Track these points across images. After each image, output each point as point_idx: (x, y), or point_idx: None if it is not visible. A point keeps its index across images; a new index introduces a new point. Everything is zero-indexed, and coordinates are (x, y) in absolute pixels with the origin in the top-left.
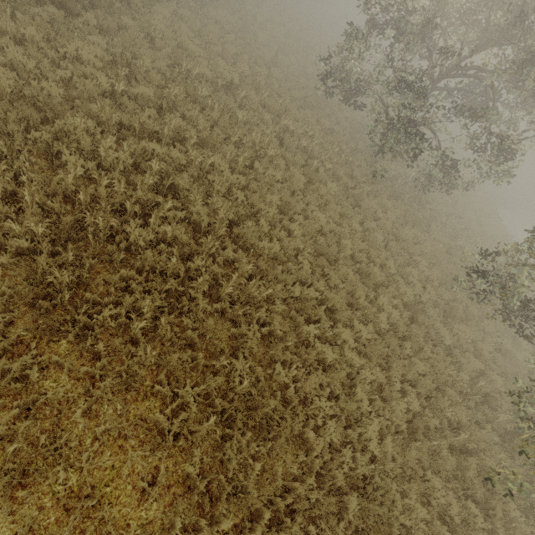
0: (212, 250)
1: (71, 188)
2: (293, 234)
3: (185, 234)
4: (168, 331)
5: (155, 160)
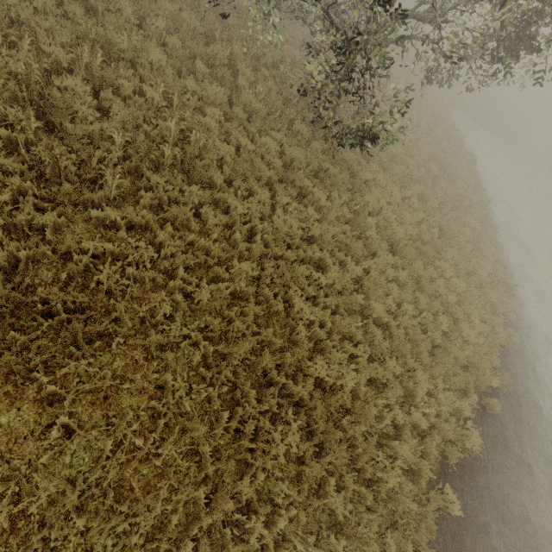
0: None
1: None
2: None
3: None
4: None
5: None
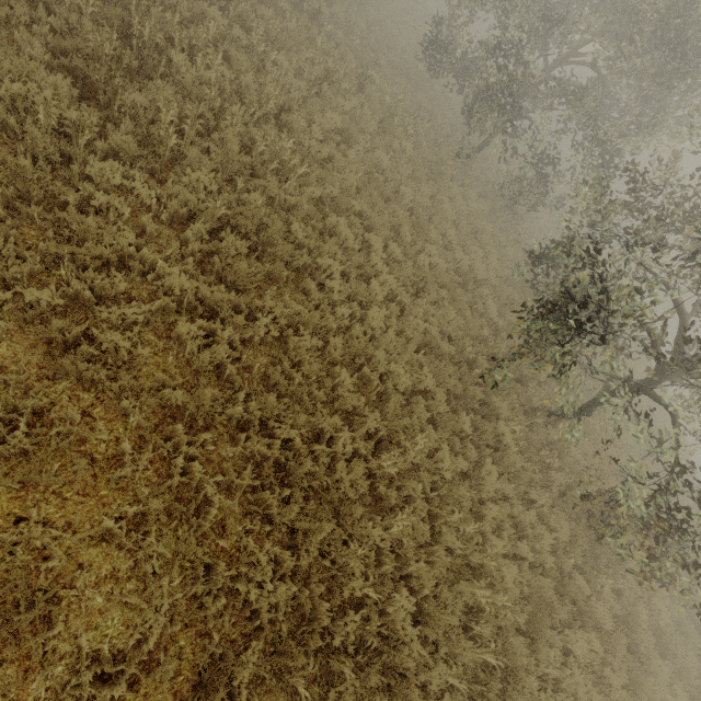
0: (254, 118)
1: (124, 4)
2: (348, 159)
3: (229, 83)
4: (193, 147)
5: (214, 22)
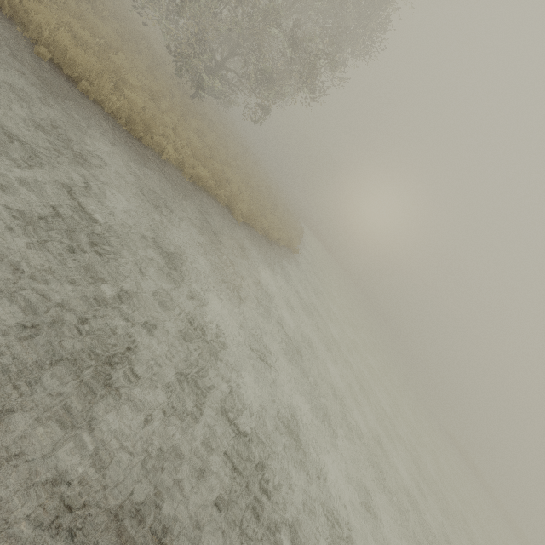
0: None
1: None
2: None
3: None
4: None
5: None
